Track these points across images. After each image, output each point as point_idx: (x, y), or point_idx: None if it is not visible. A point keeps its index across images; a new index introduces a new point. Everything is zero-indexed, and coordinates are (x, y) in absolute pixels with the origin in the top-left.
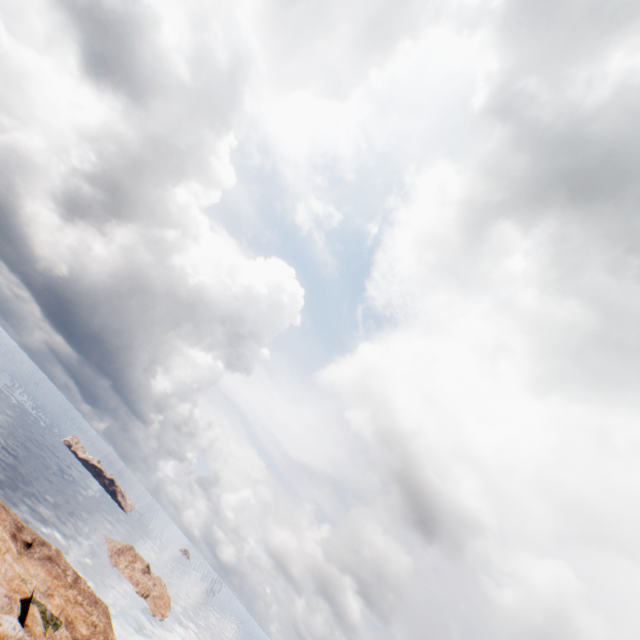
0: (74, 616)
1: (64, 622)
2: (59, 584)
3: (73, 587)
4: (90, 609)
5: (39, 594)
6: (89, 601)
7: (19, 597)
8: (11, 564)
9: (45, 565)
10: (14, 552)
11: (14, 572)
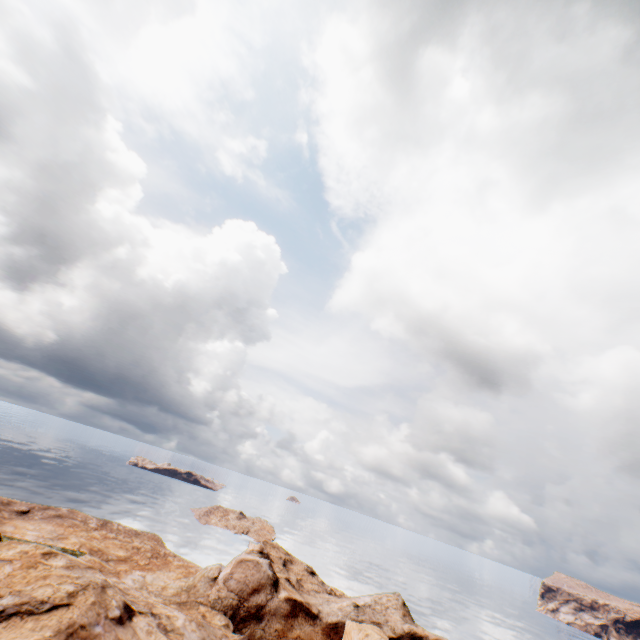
0: (104, 547)
1: (88, 552)
2: (76, 530)
3: (100, 530)
4: (129, 540)
5: (43, 540)
6: (127, 535)
7: None
8: None
9: (52, 522)
10: None
11: None
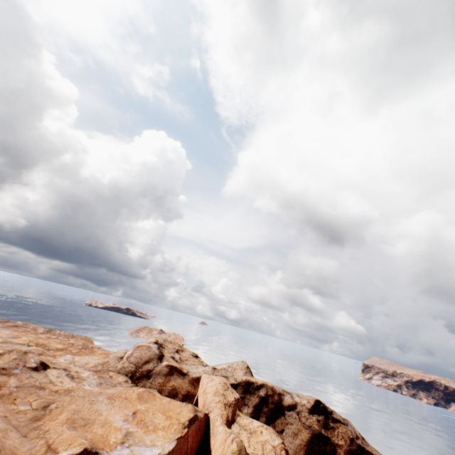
0: (47, 343)
1: (34, 345)
2: (27, 334)
3: (45, 334)
4: (67, 339)
5: None
6: (65, 337)
7: None
8: None
9: (10, 329)
10: None
11: None
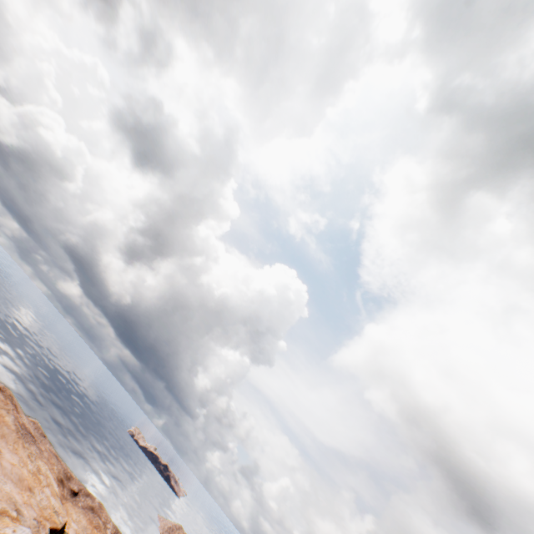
0: None
1: None
2: (98, 533)
3: None
4: None
5: None
6: None
7: (48, 525)
8: (48, 496)
9: (87, 514)
10: (54, 488)
11: (49, 503)
